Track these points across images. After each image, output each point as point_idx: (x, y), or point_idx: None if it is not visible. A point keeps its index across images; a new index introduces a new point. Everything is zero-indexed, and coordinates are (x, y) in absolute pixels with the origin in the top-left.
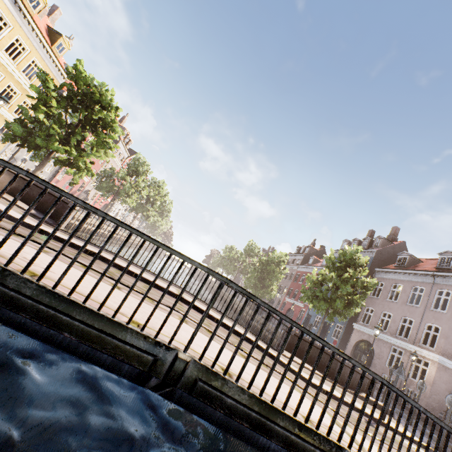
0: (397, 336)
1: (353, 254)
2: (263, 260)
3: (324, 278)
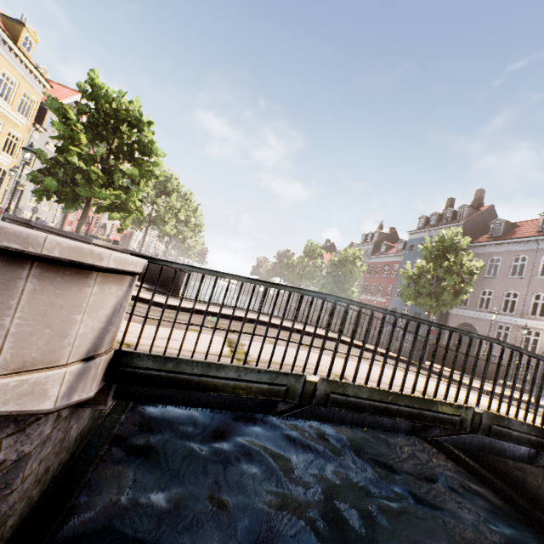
0: (501, 313)
1: (453, 239)
2: (334, 262)
3: (422, 271)
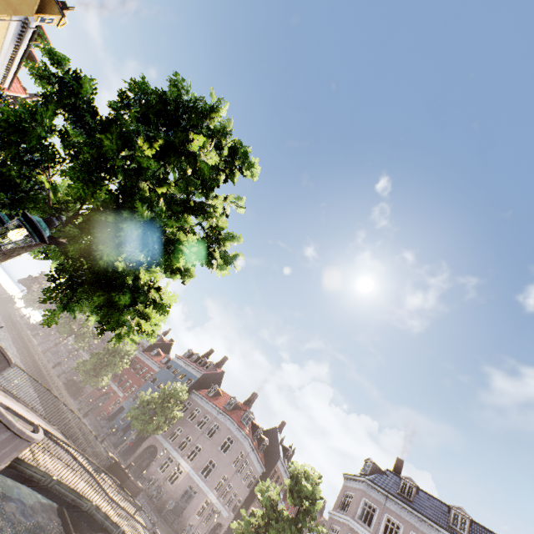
0: (177, 448)
1: (180, 392)
2: (110, 347)
3: (153, 401)
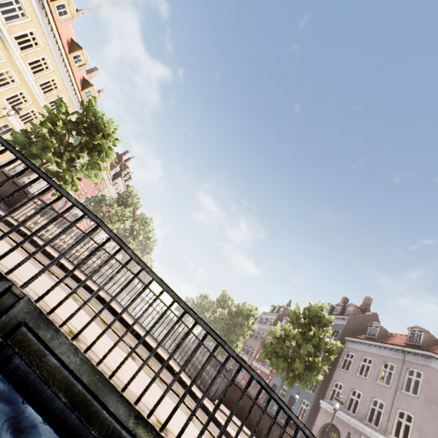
0: (366, 422)
1: (318, 311)
2: (232, 311)
3: (287, 334)
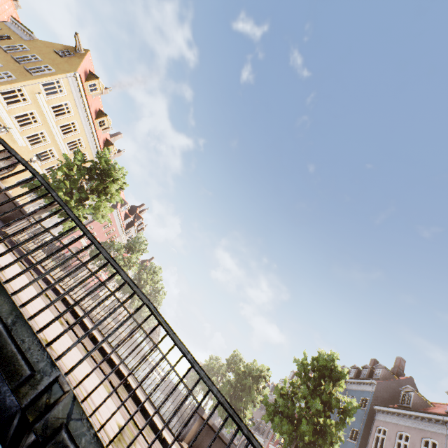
0: None
1: (328, 361)
2: (240, 372)
3: (295, 391)
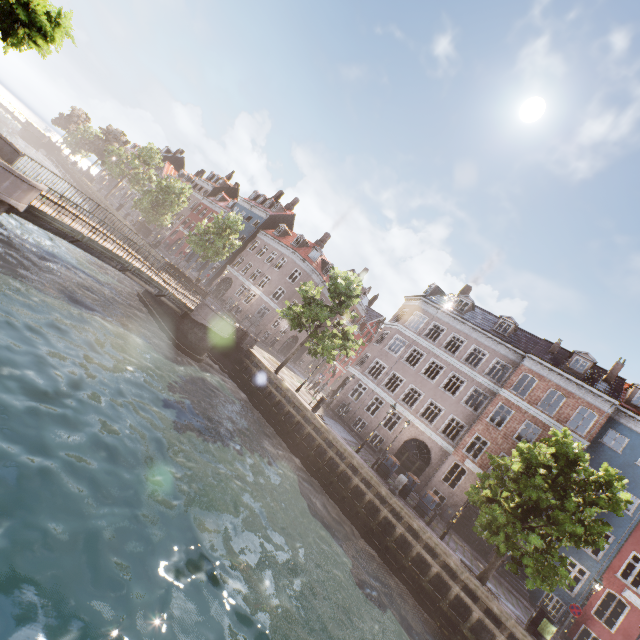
0: (249, 279)
1: (235, 221)
2: (162, 185)
3: (210, 231)
